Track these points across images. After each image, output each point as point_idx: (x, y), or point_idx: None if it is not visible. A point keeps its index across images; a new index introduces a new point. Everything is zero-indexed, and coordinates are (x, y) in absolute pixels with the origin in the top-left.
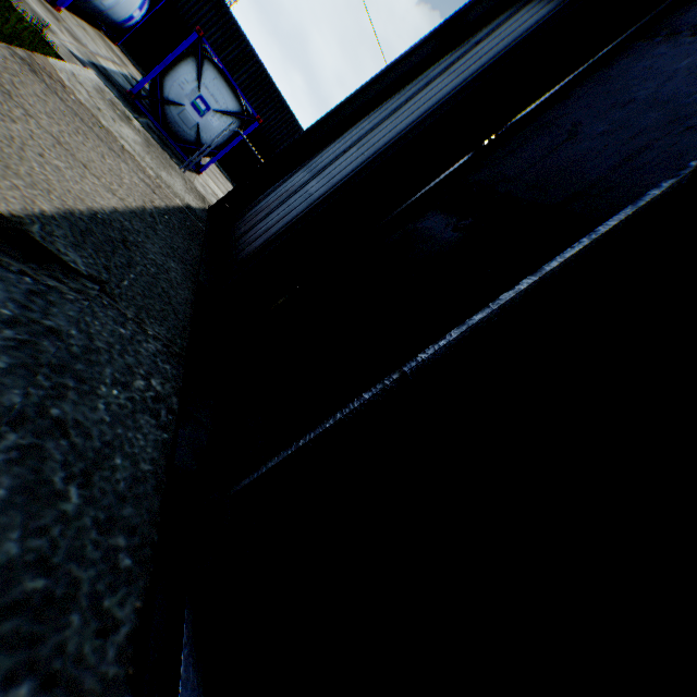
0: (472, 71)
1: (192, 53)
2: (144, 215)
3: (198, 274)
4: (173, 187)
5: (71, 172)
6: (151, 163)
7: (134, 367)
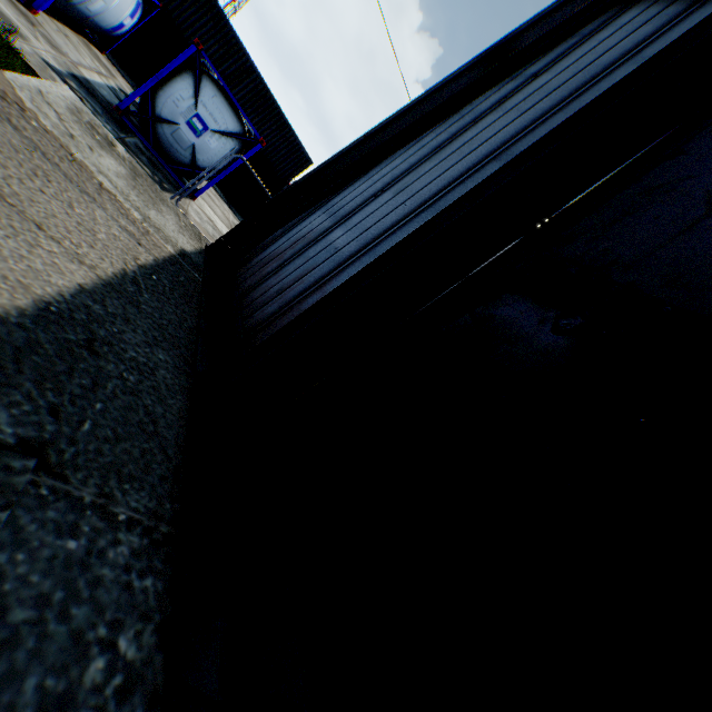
0: (540, 109)
1: (189, 68)
2: (123, 283)
3: (195, 359)
4: (164, 229)
5: (13, 242)
6: (138, 201)
7: (87, 629)
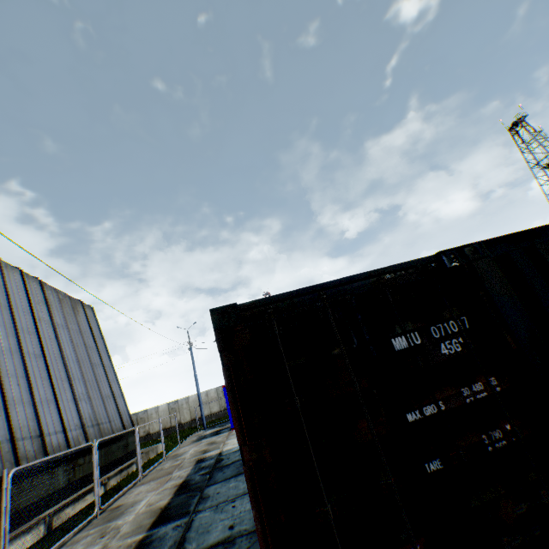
0: None
1: None
2: None
3: None
4: None
5: None
6: None
7: None
